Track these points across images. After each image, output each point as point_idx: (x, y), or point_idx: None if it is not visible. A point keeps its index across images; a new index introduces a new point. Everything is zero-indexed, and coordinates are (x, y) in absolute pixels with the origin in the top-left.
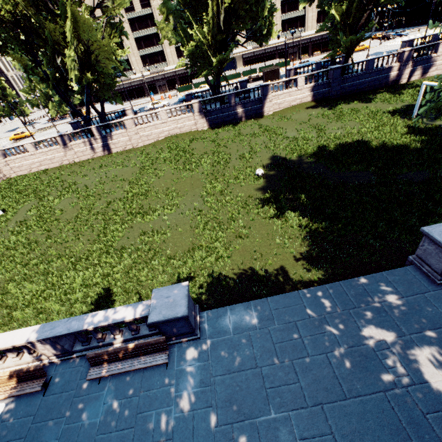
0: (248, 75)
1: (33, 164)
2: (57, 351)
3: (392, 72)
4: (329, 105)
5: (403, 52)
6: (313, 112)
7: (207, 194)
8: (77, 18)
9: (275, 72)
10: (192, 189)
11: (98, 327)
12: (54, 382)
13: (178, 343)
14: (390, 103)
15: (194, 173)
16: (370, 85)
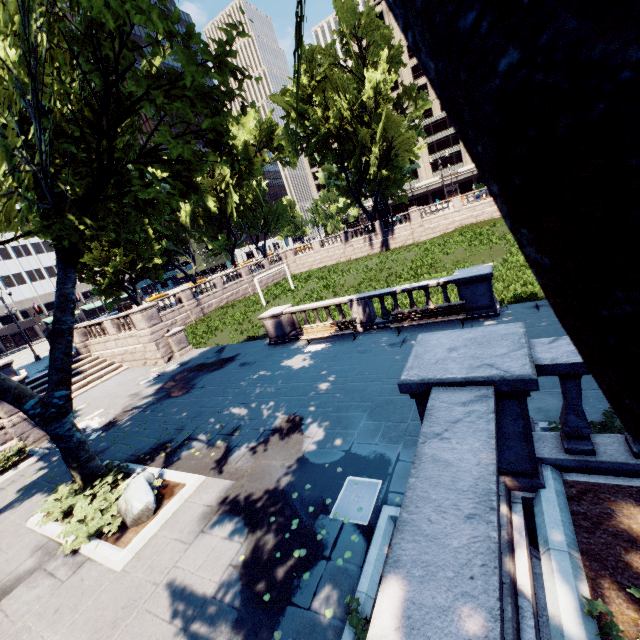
0: None
1: (315, 262)
2: (364, 317)
3: None
4: None
5: None
6: None
7: (512, 257)
8: (388, 119)
9: None
10: (490, 259)
11: (405, 289)
12: (359, 337)
13: (474, 319)
14: None
15: (494, 245)
16: None
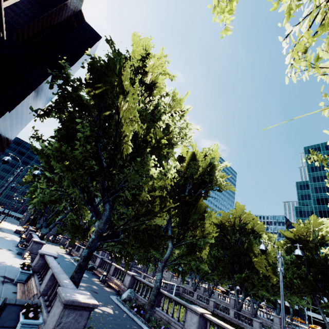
0: None
1: None
2: None
3: None
4: None
5: None
6: None
7: None
8: None
9: None
10: None
11: None
12: None
13: None
14: None
15: None
16: None
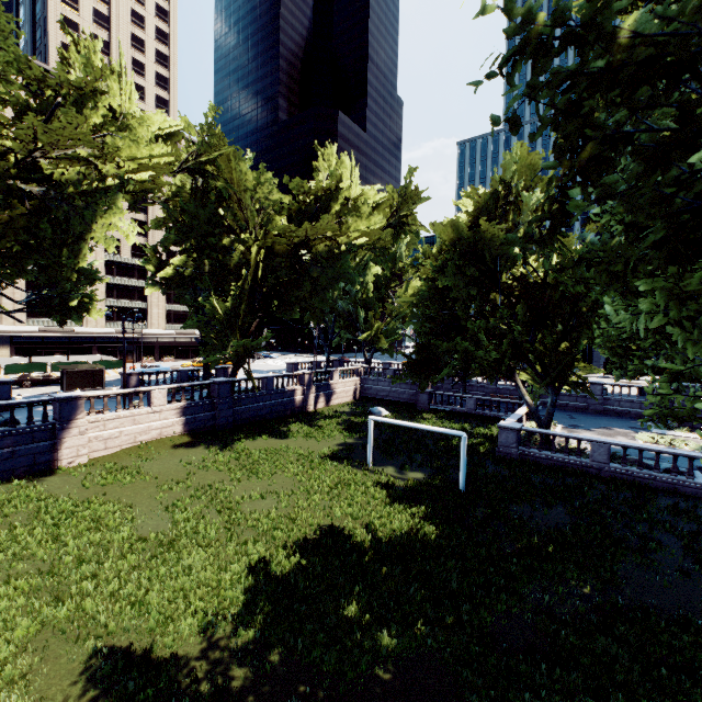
0: (21, 372)
1: None
2: None
3: (296, 395)
4: (220, 440)
5: (303, 374)
6: (192, 457)
7: None
8: None
9: (94, 375)
10: None
11: None
12: None
13: None
14: (318, 439)
15: None
16: (274, 411)
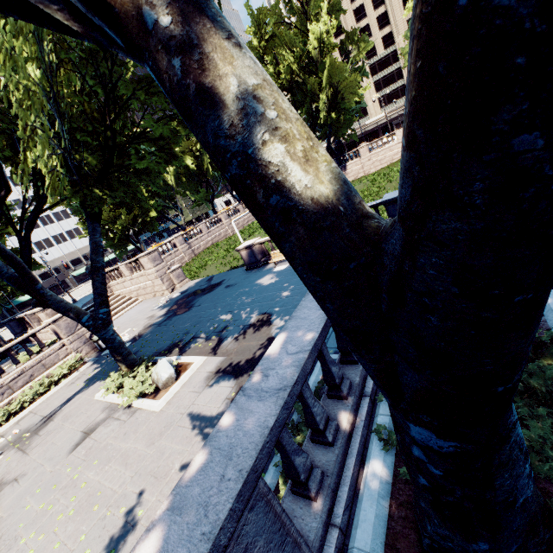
0: None
1: None
2: None
3: None
4: None
5: None
6: None
7: None
8: (332, 66)
9: None
10: None
11: None
12: None
13: None
14: None
15: None
16: None
